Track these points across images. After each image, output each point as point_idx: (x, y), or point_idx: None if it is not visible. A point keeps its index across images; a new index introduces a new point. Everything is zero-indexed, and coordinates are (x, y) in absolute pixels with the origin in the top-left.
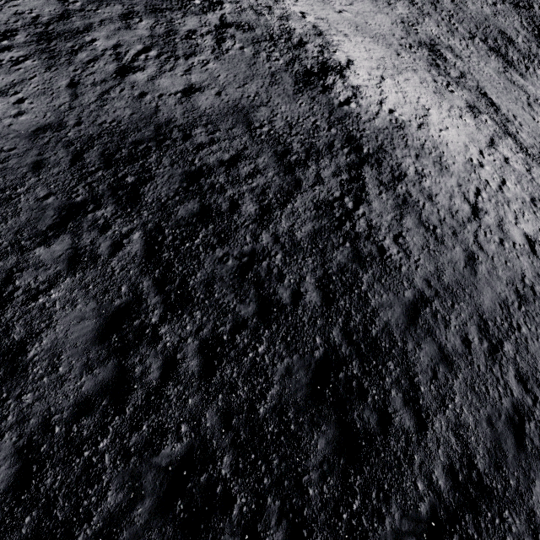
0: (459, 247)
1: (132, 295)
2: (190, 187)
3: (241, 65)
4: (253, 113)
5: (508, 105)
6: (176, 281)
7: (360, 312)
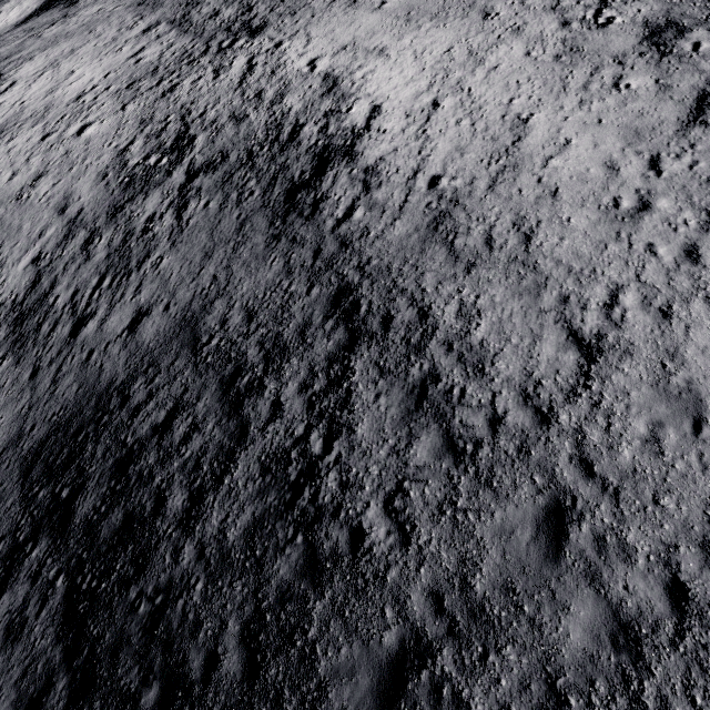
0: (528, 485)
1: (44, 678)
2: (117, 486)
3: (201, 237)
4: (203, 319)
5: None
6: (85, 650)
7: (298, 692)
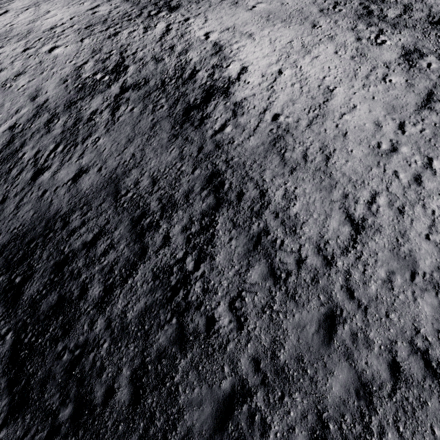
0: (316, 300)
1: None
2: (55, 278)
3: (127, 129)
4: (123, 180)
5: None
6: (23, 381)
7: (165, 414)
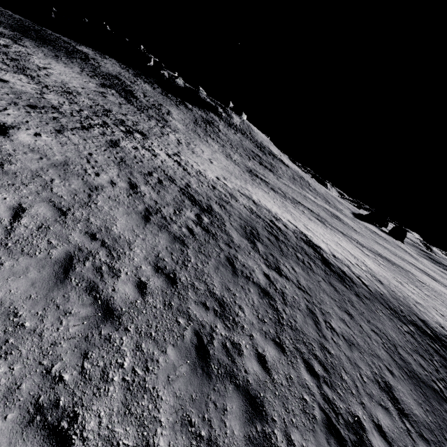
0: None
1: None
2: None
3: (326, 298)
4: (415, 370)
5: (308, 205)
6: None
7: None
